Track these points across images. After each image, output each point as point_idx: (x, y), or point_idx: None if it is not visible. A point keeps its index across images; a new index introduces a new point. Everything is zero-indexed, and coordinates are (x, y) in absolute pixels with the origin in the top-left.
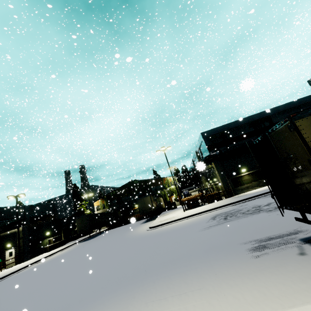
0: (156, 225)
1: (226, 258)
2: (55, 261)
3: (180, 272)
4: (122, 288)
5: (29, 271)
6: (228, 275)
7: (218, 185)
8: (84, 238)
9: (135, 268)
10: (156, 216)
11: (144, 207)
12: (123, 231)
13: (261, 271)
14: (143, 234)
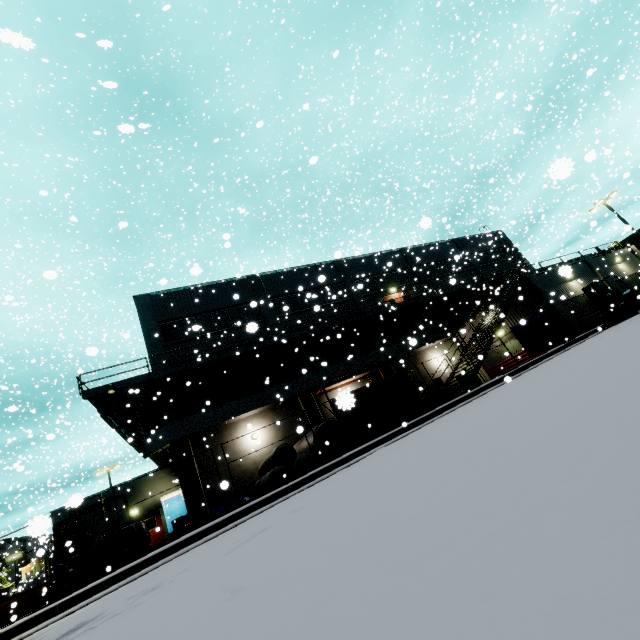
0: None
1: None
2: None
3: None
4: None
5: None
6: None
7: None
8: None
9: None
10: None
11: None
12: None
13: None
14: None
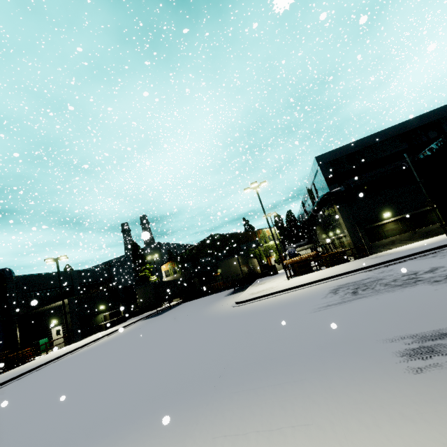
0: (245, 299)
1: (357, 366)
2: (109, 344)
3: (275, 385)
4: (182, 402)
5: (77, 356)
6: (361, 404)
7: (343, 239)
8: (149, 314)
9: (207, 368)
10: (248, 286)
11: (229, 273)
12: (200, 306)
13: (429, 403)
14: (226, 312)
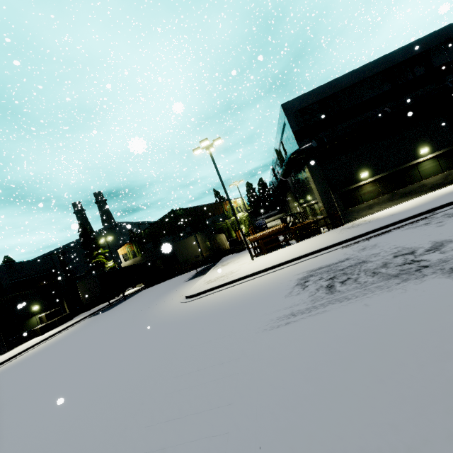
0: (196, 292)
1: None
2: (20, 367)
3: None
4: None
5: None
6: None
7: (316, 206)
8: (100, 308)
9: None
10: (212, 266)
11: (187, 255)
12: (152, 298)
13: None
14: (169, 314)
